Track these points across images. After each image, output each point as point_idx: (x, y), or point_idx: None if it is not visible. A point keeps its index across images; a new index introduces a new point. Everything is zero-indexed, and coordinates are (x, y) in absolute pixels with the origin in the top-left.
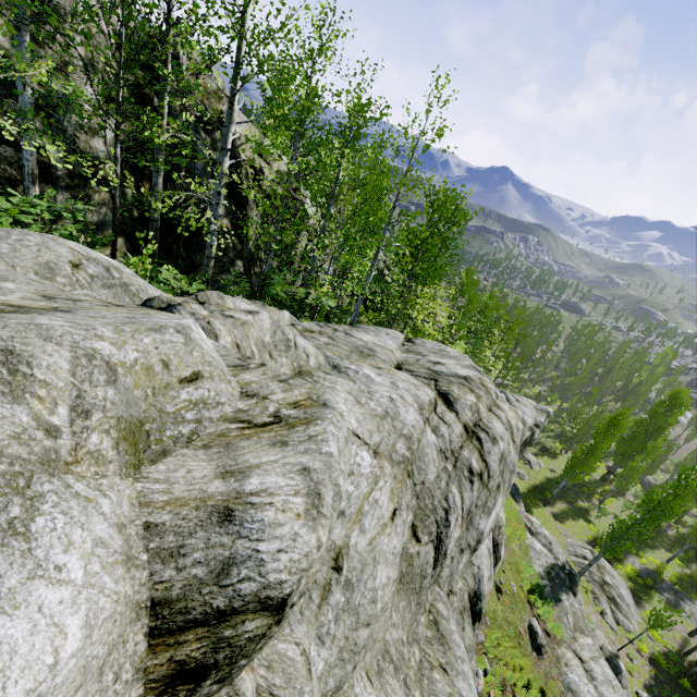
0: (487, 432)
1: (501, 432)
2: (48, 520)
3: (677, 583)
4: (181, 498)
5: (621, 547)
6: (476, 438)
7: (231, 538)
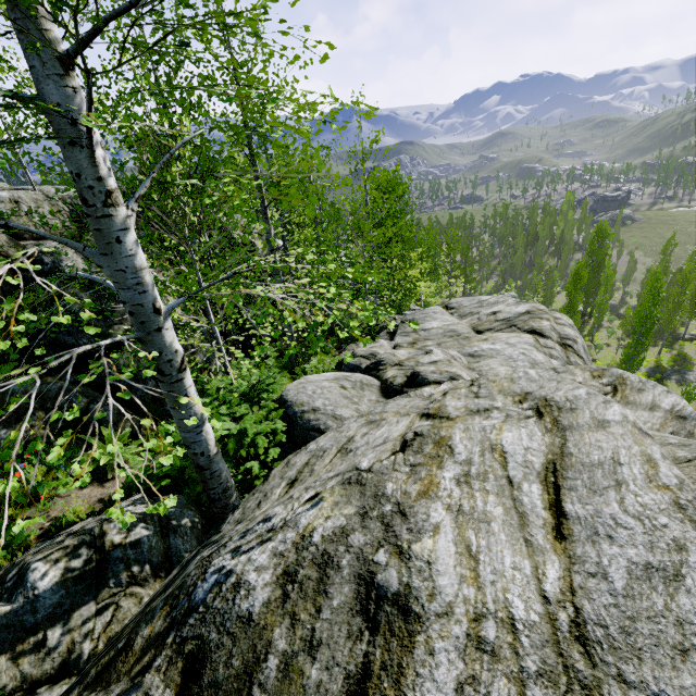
0: (569, 339)
1: (573, 334)
2: (678, 438)
3: (674, 365)
4: (661, 423)
5: (637, 363)
6: (568, 346)
7: (694, 421)
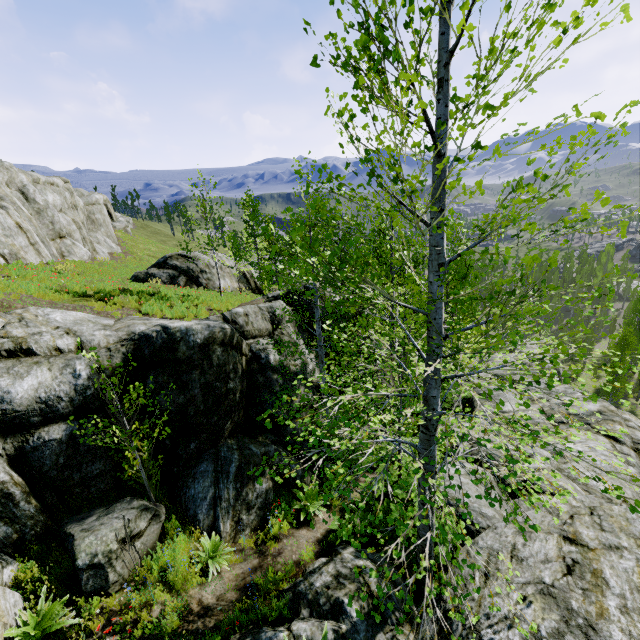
0: None
1: None
2: None
3: None
4: None
5: None
6: None
7: None
